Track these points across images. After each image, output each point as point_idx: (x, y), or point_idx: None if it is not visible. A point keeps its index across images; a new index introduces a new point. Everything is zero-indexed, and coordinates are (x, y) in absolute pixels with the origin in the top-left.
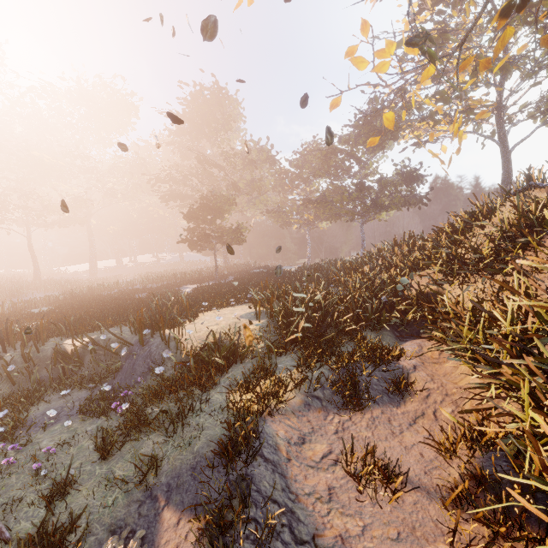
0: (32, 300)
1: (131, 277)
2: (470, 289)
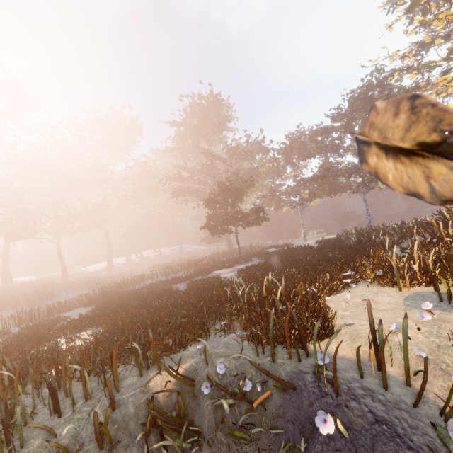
0: (65, 302)
1: (143, 270)
2: None
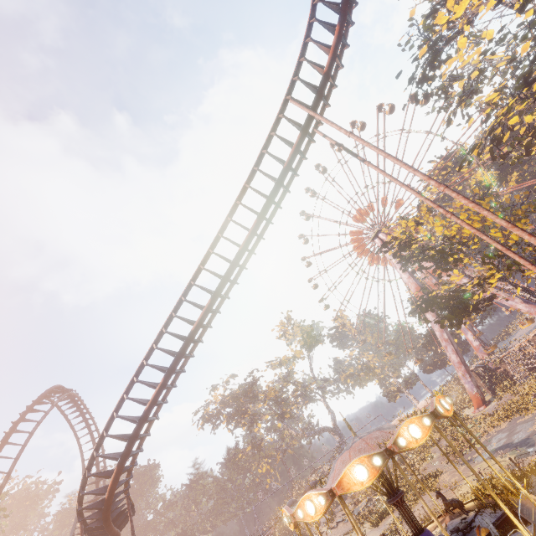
0: None
1: None
2: None
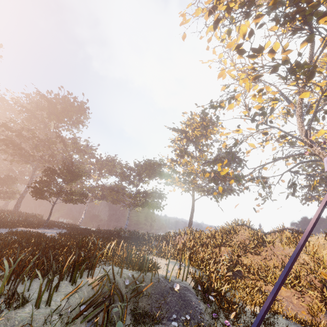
0: None
1: None
2: (247, 259)
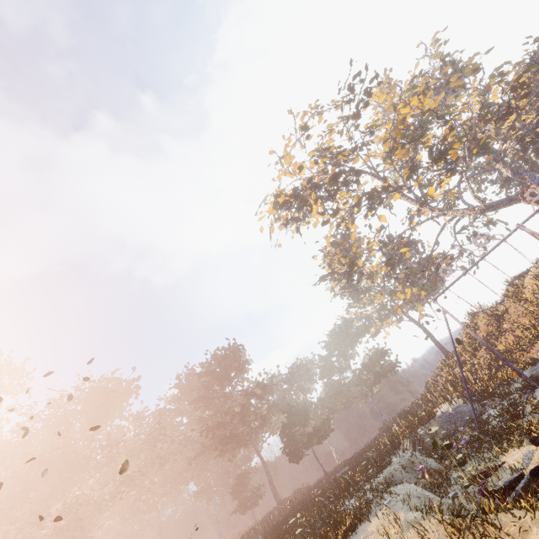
0: None
1: None
2: (504, 343)
